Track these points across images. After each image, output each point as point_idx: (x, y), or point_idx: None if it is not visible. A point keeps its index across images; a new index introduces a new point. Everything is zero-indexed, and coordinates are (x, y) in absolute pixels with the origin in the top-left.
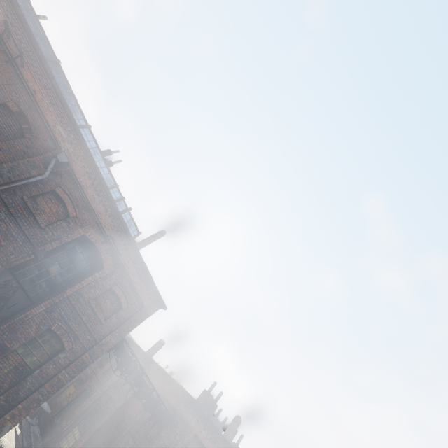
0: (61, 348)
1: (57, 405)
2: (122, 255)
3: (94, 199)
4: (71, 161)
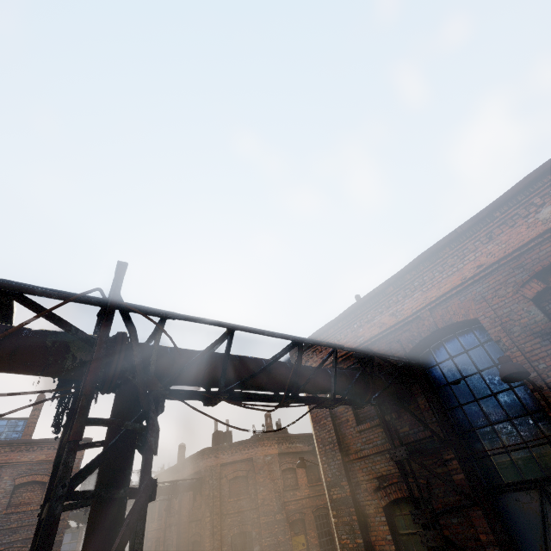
0: None
1: None
2: None
3: None
4: None
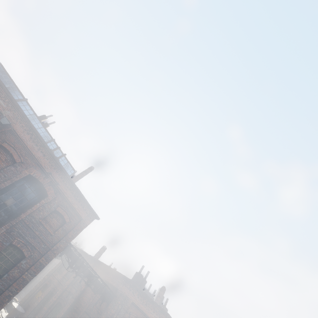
0: (23, 256)
1: (29, 307)
2: (60, 186)
3: (33, 148)
4: (12, 123)
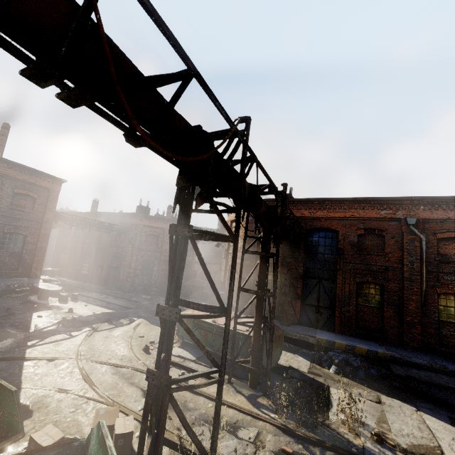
0: (24, 236)
1: (63, 266)
2: None
3: None
4: None
